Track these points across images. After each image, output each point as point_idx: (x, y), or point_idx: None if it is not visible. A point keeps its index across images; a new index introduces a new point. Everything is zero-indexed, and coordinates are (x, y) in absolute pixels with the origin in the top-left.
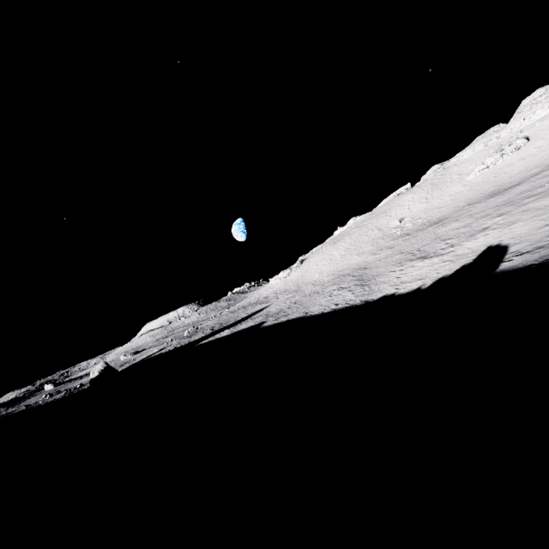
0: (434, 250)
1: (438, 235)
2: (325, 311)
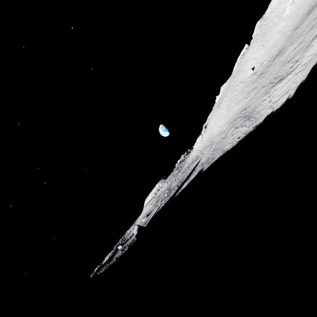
0: (285, 71)
1: (283, 61)
2: (234, 145)
